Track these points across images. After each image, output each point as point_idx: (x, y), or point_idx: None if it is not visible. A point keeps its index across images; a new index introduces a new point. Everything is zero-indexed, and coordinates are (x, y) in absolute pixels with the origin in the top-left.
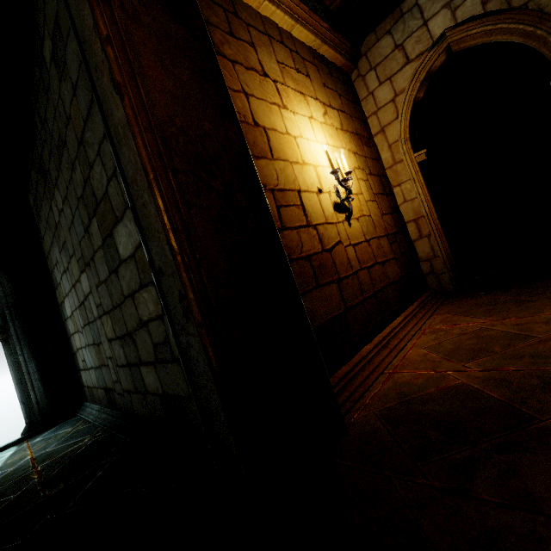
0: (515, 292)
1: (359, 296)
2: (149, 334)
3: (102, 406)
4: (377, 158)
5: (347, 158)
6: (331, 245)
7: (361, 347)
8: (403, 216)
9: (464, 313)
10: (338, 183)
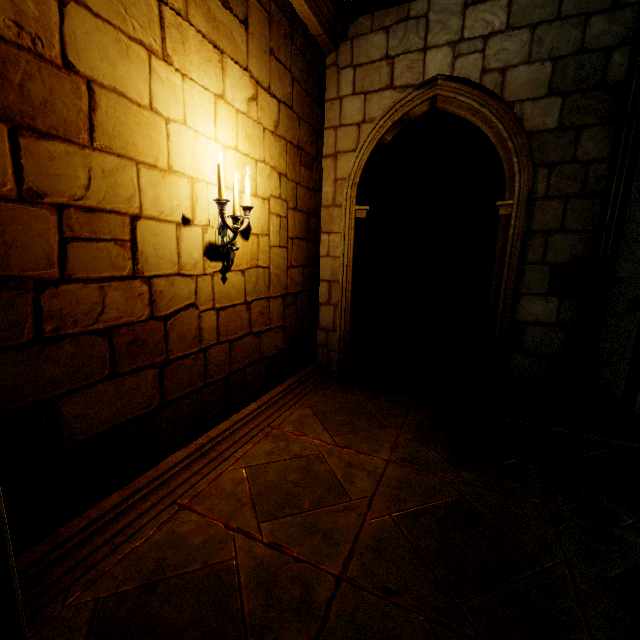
0: (380, 402)
1: (197, 382)
2: None
3: None
4: (315, 189)
5: (264, 179)
6: (172, 310)
7: (168, 454)
8: (320, 271)
9: (323, 417)
10: (221, 220)
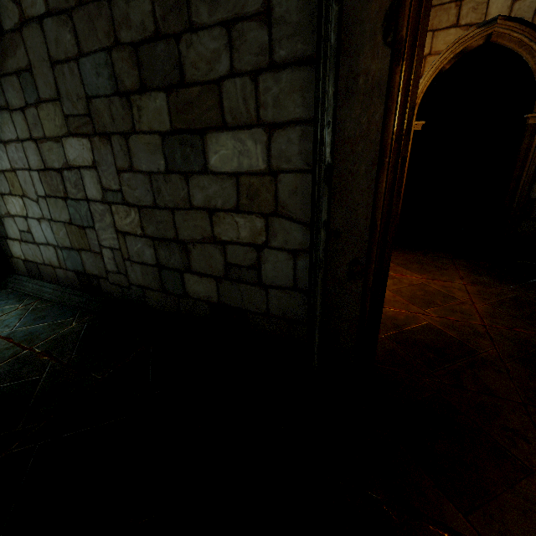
0: (431, 257)
1: None
2: (222, 253)
3: (67, 288)
4: None
5: None
6: None
7: None
8: None
9: (404, 266)
10: None
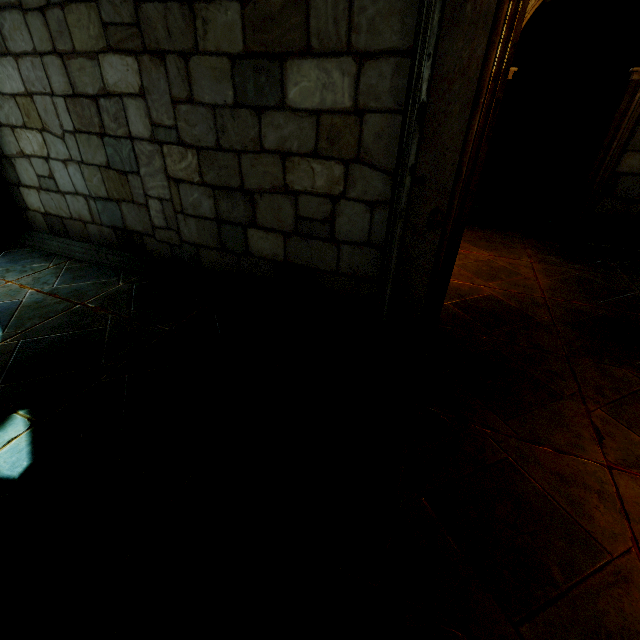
0: (500, 236)
1: None
2: (293, 204)
3: (102, 247)
4: None
5: None
6: None
7: None
8: None
9: (471, 243)
10: None
